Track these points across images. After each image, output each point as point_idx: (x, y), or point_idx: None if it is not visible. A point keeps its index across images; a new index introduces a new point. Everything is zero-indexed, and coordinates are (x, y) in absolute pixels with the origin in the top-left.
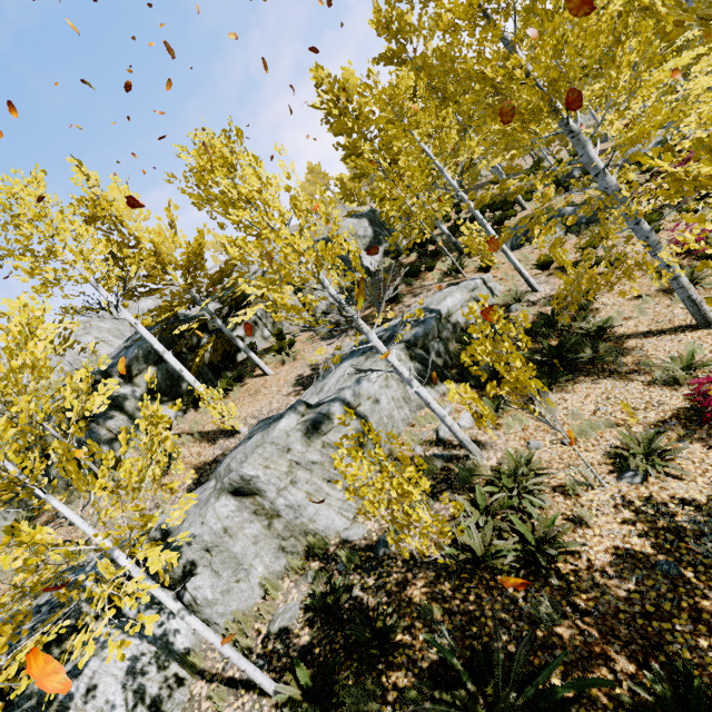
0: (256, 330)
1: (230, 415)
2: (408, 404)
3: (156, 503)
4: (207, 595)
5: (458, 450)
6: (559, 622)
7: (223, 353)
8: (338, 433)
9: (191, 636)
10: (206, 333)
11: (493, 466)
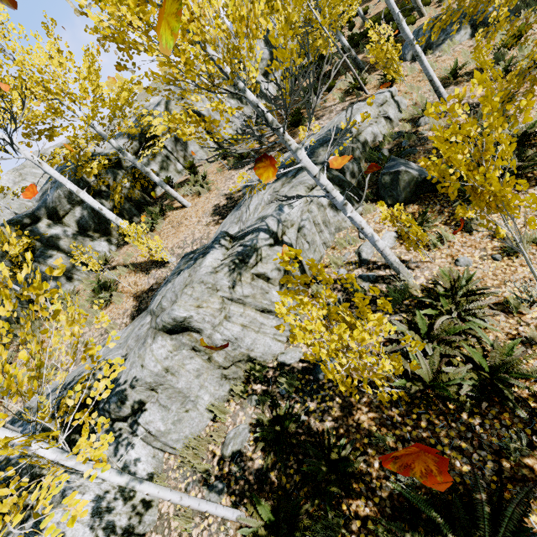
0: (169, 165)
1: (157, 248)
2: (328, 227)
3: (105, 329)
4: (160, 427)
5: (383, 270)
6: (526, 452)
7: (142, 189)
8: (266, 264)
9: (152, 460)
10: (121, 170)
11: (427, 288)
